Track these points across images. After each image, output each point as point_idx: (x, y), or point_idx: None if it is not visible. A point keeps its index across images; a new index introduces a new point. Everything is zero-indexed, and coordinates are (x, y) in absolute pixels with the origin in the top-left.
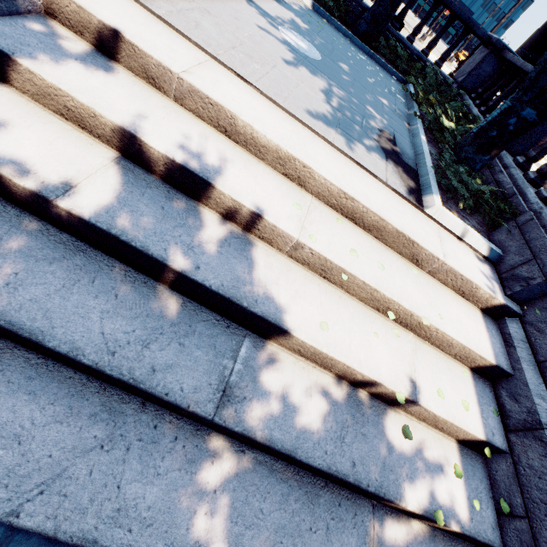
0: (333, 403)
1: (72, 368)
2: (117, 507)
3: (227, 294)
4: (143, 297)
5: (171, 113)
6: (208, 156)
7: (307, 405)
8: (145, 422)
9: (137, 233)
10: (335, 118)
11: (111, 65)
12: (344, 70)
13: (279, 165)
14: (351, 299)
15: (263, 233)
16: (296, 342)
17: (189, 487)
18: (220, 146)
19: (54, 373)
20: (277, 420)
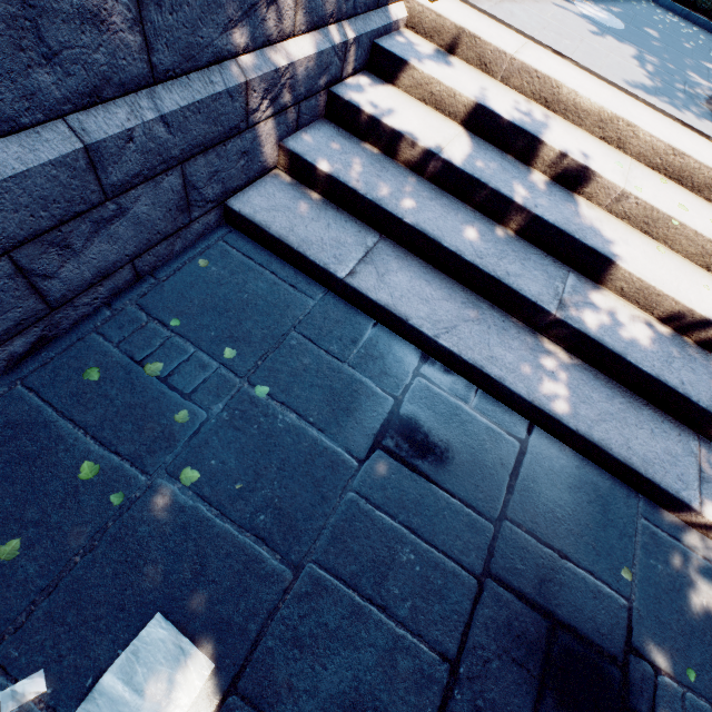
0: (657, 338)
1: (444, 274)
2: (490, 356)
3: (561, 228)
4: (489, 231)
5: (500, 91)
6: (536, 122)
7: (631, 331)
8: (496, 317)
9: (489, 179)
10: (652, 84)
11: (452, 59)
12: (652, 37)
13: (597, 129)
14: (675, 255)
15: (584, 188)
16: (621, 276)
17: (533, 363)
18: (542, 115)
19: (435, 274)
20: (606, 331)
